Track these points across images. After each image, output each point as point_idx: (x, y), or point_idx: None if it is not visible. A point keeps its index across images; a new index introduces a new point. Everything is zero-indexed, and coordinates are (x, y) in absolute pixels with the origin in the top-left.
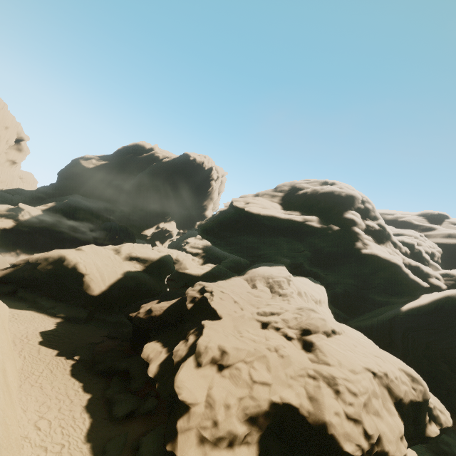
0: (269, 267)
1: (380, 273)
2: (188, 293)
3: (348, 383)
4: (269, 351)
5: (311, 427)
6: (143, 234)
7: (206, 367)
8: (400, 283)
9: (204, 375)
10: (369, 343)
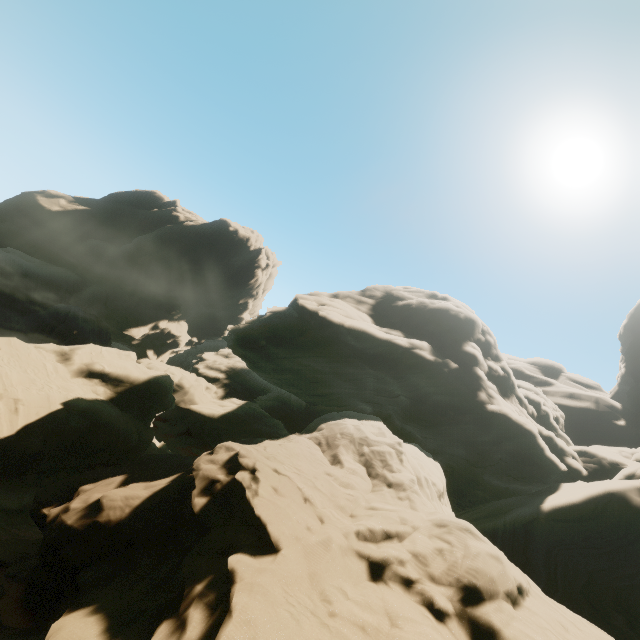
0: (358, 421)
1: (506, 443)
2: (199, 469)
3: None
4: None
5: None
6: (127, 335)
7: None
8: (532, 463)
9: None
10: None
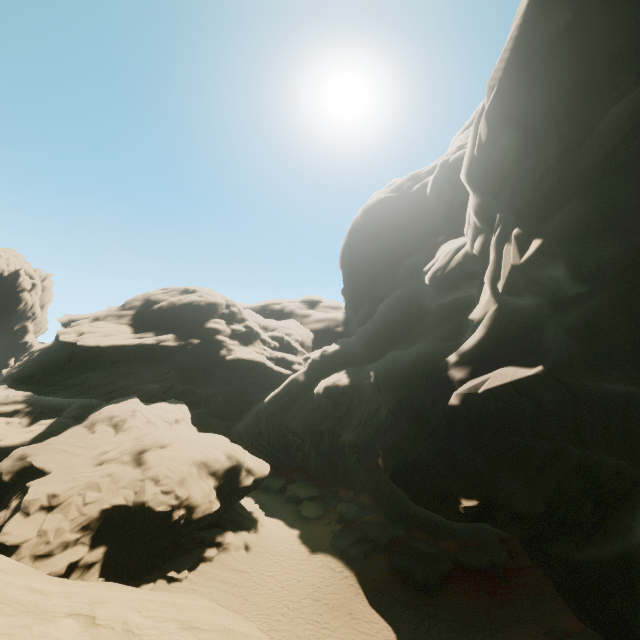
0: (117, 404)
1: (250, 373)
2: (3, 466)
3: (168, 472)
4: (103, 478)
5: (135, 510)
6: None
7: (36, 514)
8: (268, 378)
9: (34, 520)
10: (216, 440)
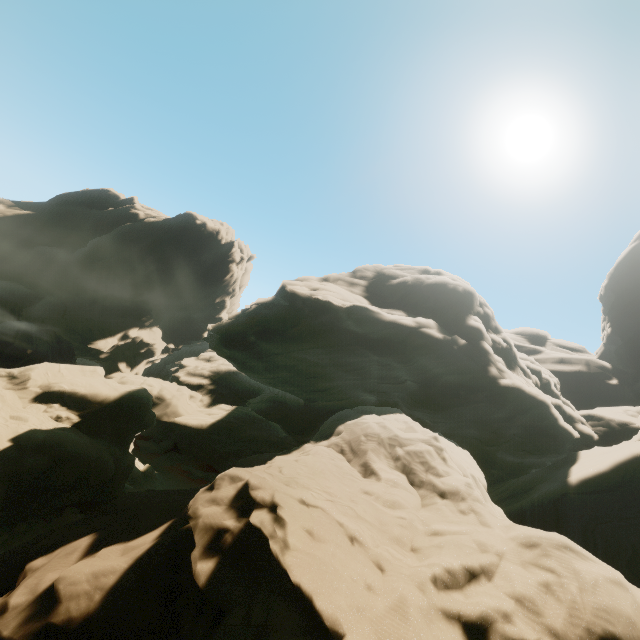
0: (380, 417)
1: (519, 417)
2: (198, 517)
3: None
4: None
5: None
6: (93, 349)
7: None
8: (547, 434)
9: None
10: None
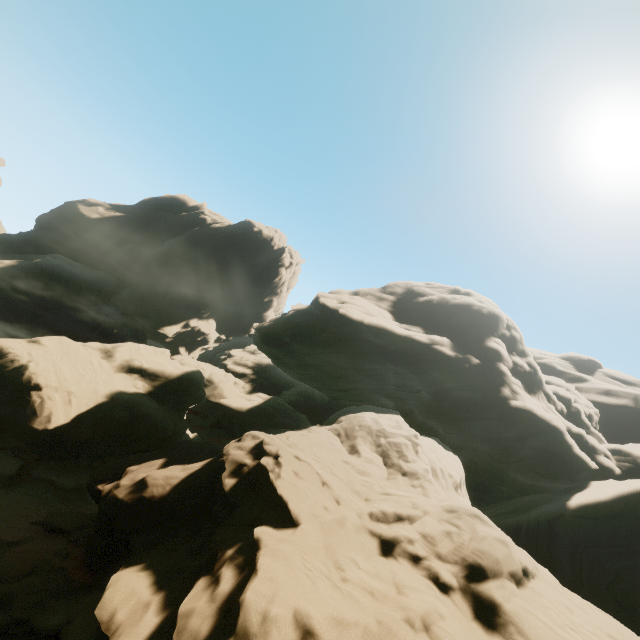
0: (377, 414)
1: (531, 440)
2: (229, 454)
3: None
4: (412, 630)
5: None
6: (161, 333)
7: None
8: (559, 460)
9: None
10: None
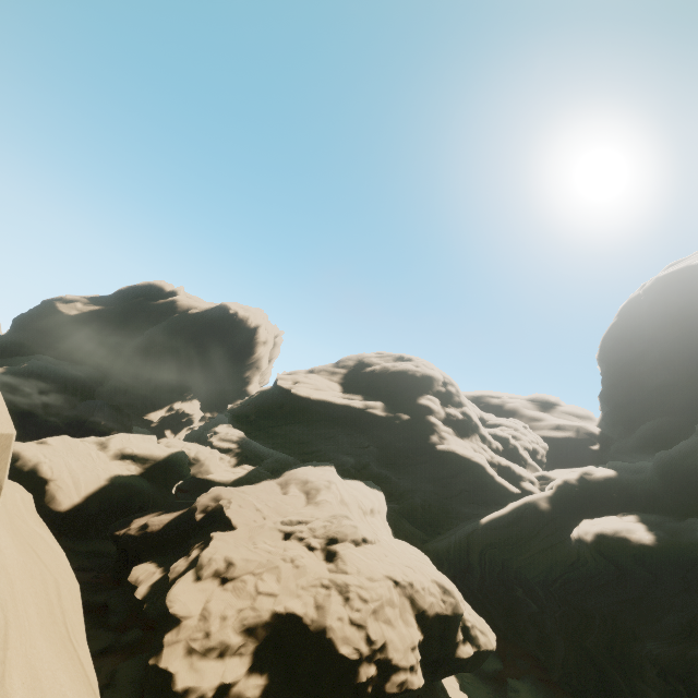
0: (313, 467)
1: (462, 475)
2: (200, 501)
3: (361, 590)
4: (284, 562)
5: (312, 634)
6: (146, 419)
7: (208, 580)
8: (486, 489)
9: (204, 588)
10: (419, 559)
